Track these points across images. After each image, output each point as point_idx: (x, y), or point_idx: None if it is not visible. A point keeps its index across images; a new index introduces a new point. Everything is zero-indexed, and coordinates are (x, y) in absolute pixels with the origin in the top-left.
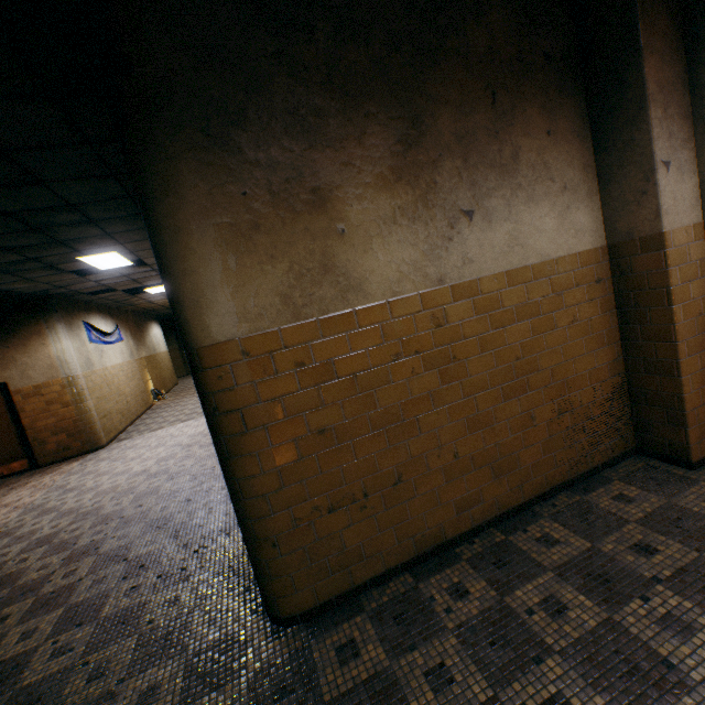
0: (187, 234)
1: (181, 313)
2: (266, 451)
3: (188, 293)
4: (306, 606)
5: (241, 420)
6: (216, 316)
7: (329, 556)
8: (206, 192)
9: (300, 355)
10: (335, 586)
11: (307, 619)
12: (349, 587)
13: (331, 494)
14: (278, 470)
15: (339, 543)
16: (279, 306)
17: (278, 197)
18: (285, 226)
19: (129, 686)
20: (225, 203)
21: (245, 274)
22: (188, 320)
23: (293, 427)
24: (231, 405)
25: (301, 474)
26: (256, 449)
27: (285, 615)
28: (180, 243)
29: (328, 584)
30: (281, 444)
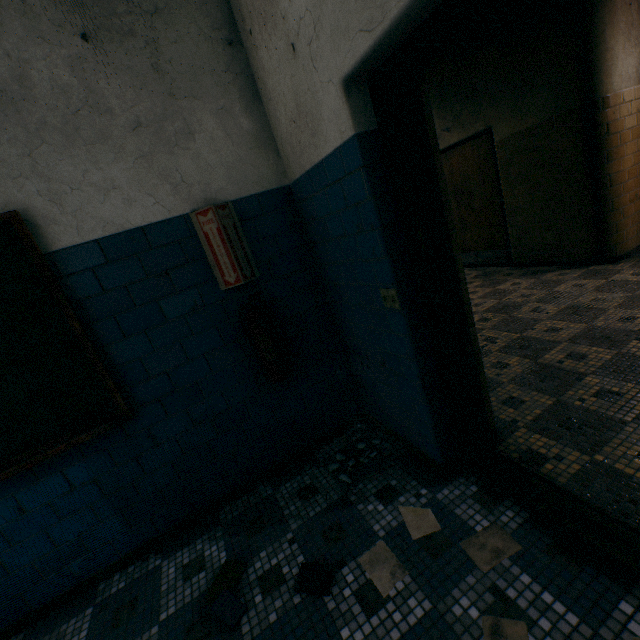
0: (612, 26)
1: (597, 76)
2: (623, 158)
3: (607, 63)
4: (627, 250)
5: (618, 139)
6: (616, 77)
7: (636, 224)
8: (619, 2)
9: (637, 105)
10: (636, 242)
11: (627, 257)
12: (639, 244)
13: (639, 189)
14: (626, 171)
15: (639, 218)
16: (634, 75)
17: (639, 9)
18: (639, 27)
19: (558, 289)
20: (624, 9)
21: (626, 54)
22: (602, 79)
23: (632, 147)
24: (615, 130)
25: (632, 175)
26: (621, 157)
27: (619, 254)
28: (607, 32)
29: (634, 240)
30: (628, 156)
